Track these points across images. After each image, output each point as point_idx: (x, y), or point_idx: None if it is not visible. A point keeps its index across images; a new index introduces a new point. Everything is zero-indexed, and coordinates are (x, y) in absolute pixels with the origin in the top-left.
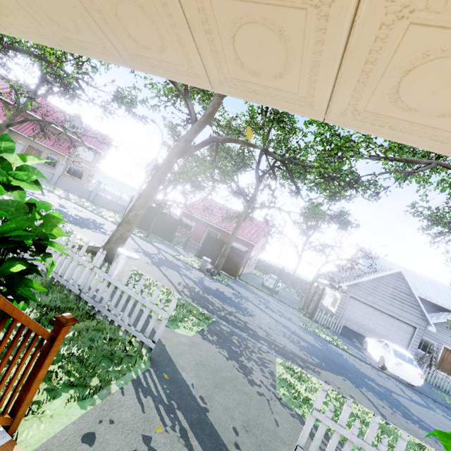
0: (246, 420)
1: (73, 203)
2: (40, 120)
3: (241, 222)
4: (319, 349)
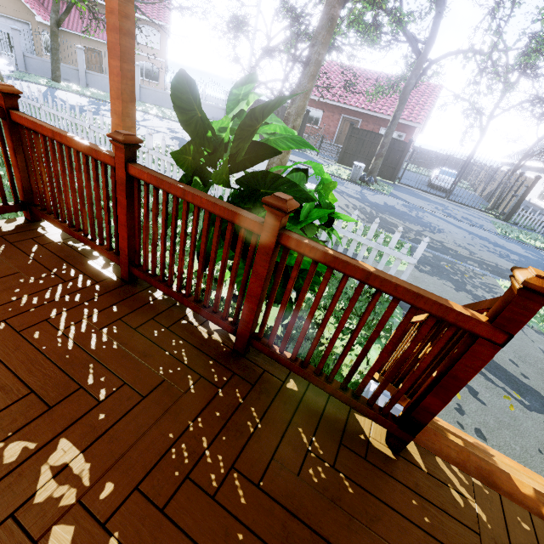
0: (514, 351)
1: (175, 122)
2: None
3: (407, 95)
4: (534, 260)
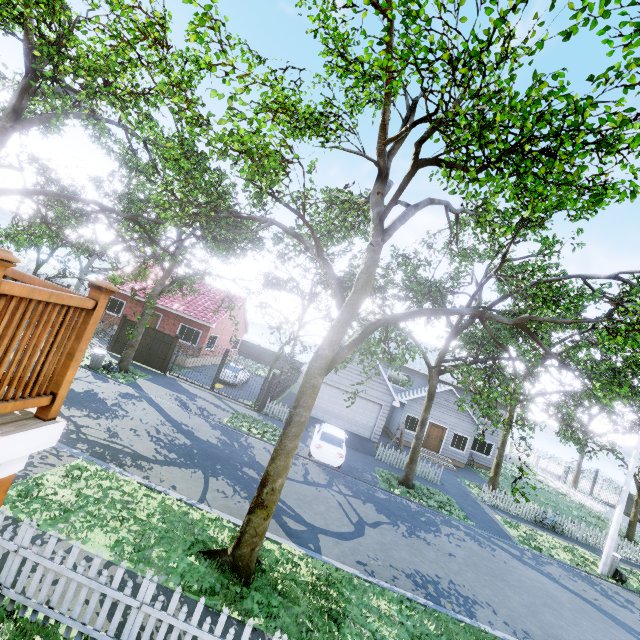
0: None
1: None
2: None
3: (154, 298)
4: (209, 444)
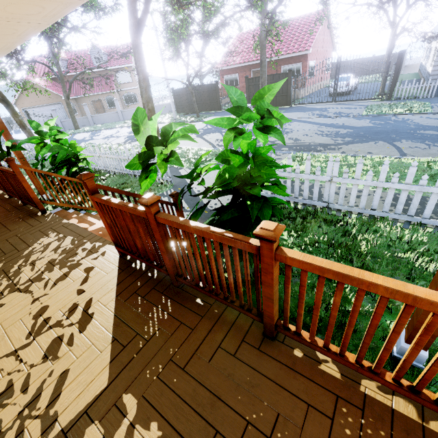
0: None
1: None
2: (75, 77)
3: (263, 42)
4: (367, 128)
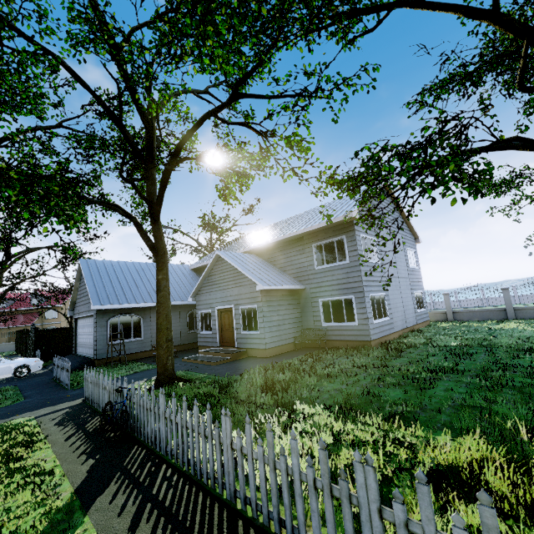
0: None
1: None
2: None
3: None
4: None
